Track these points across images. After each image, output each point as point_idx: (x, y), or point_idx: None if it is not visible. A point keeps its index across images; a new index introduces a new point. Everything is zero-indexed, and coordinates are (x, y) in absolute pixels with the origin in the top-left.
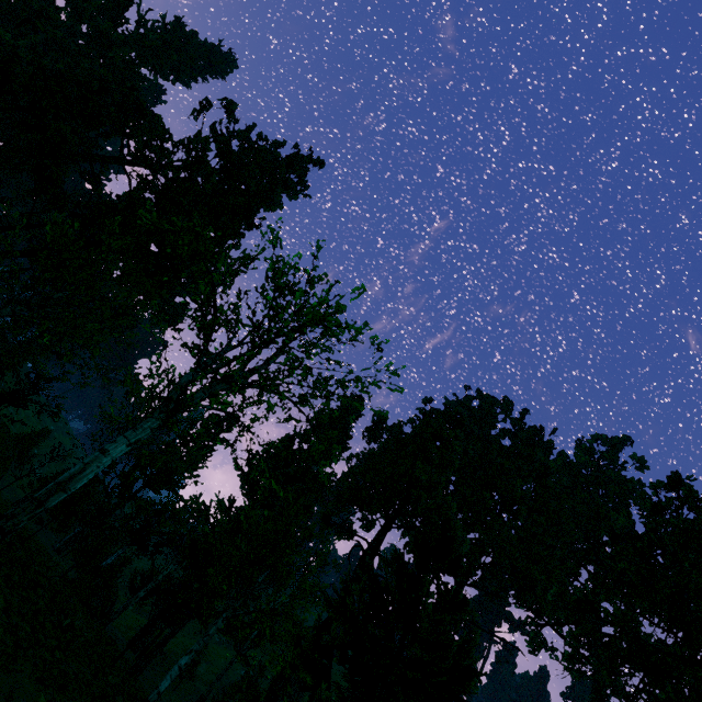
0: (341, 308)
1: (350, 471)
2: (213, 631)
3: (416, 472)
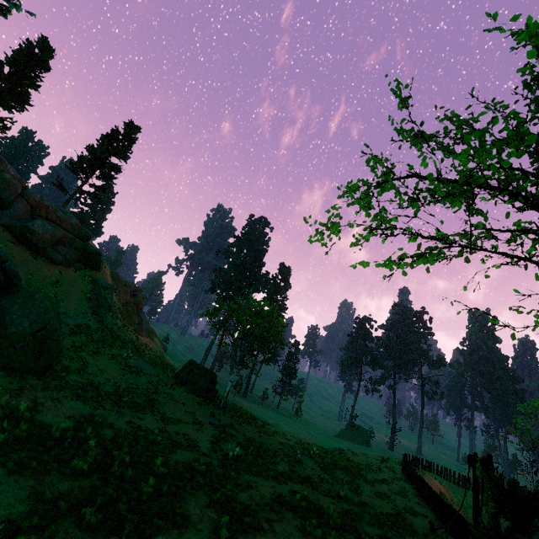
0: None
1: None
2: None
3: None
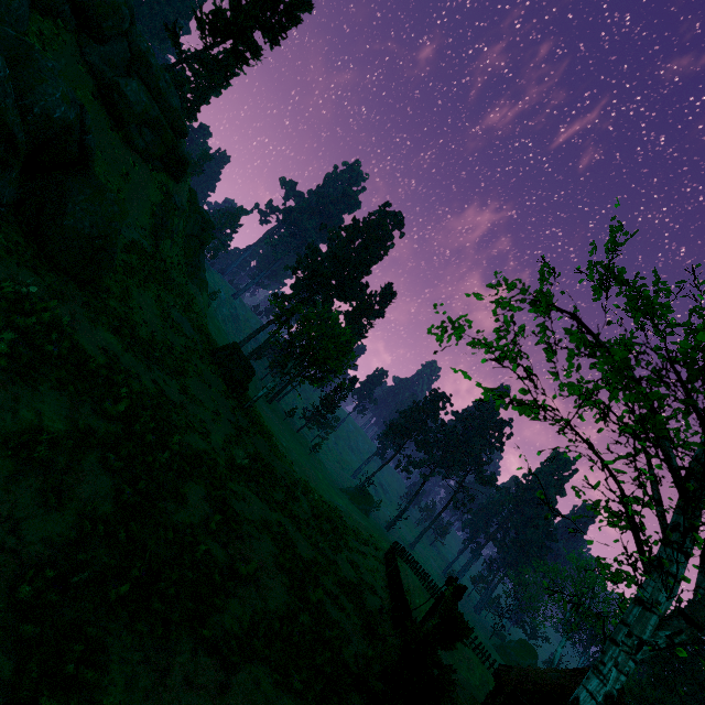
0: (590, 580)
1: None
2: None
3: None
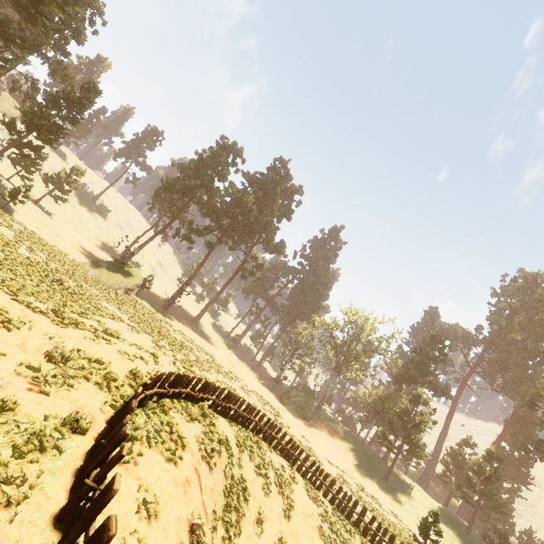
0: (365, 328)
1: (395, 374)
2: (372, 424)
3: (410, 372)
